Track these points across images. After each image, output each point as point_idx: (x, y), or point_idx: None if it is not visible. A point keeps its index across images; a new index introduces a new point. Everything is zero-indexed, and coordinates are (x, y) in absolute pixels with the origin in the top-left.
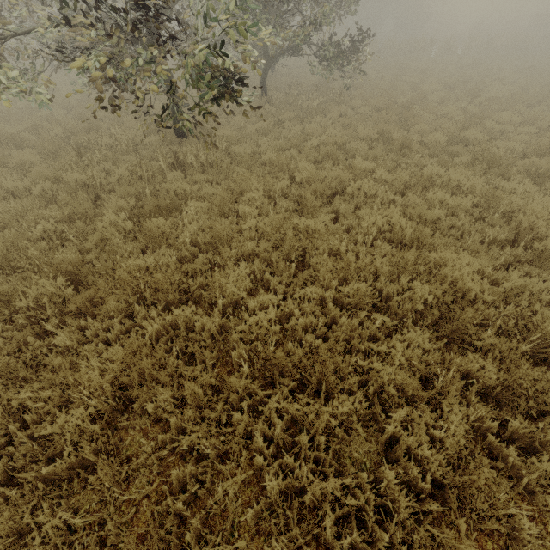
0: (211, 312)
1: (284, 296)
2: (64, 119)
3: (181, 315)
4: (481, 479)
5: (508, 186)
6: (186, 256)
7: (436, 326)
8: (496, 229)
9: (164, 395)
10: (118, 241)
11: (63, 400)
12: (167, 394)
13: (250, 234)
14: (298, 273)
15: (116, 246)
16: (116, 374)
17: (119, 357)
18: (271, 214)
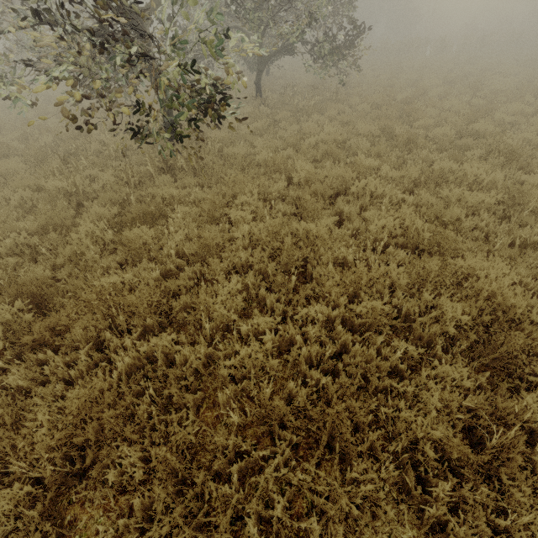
0: (197, 338)
1: (283, 316)
2: (55, 126)
3: (159, 345)
4: None
5: (533, 179)
6: (172, 269)
7: (470, 352)
8: (528, 230)
9: (131, 458)
10: (93, 255)
11: (2, 467)
12: (134, 456)
13: (243, 242)
14: (299, 287)
15: (91, 260)
16: (71, 429)
17: (73, 409)
18: (267, 219)
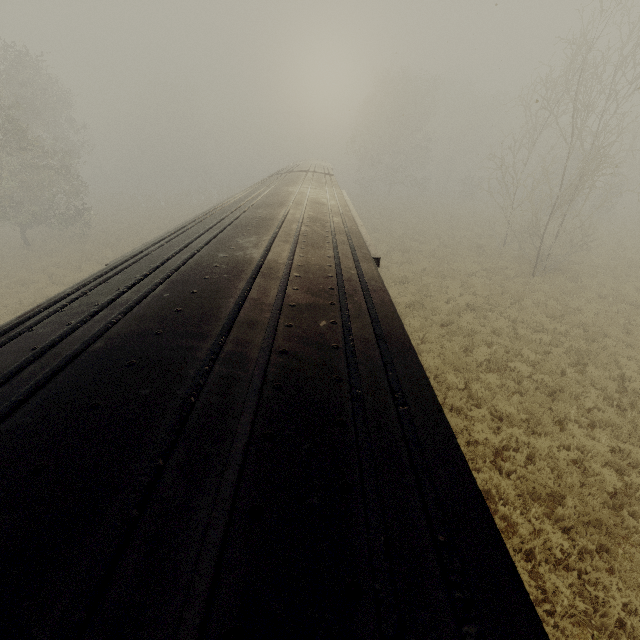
0: None
1: None
2: None
3: None
4: (11, 316)
5: None
6: None
7: None
8: None
9: None
10: None
11: None
12: None
13: None
14: None
15: None
16: None
17: None
18: None
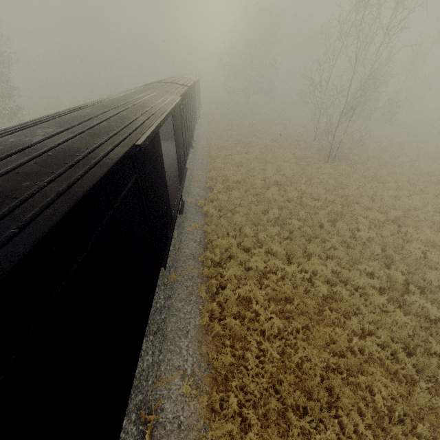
0: None
1: None
2: None
3: None
4: None
5: None
6: None
7: None
8: None
9: None
10: None
11: None
12: None
13: None
14: None
15: None
16: None
17: None
18: None
